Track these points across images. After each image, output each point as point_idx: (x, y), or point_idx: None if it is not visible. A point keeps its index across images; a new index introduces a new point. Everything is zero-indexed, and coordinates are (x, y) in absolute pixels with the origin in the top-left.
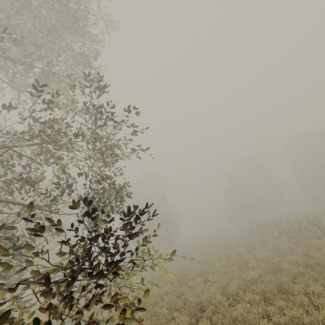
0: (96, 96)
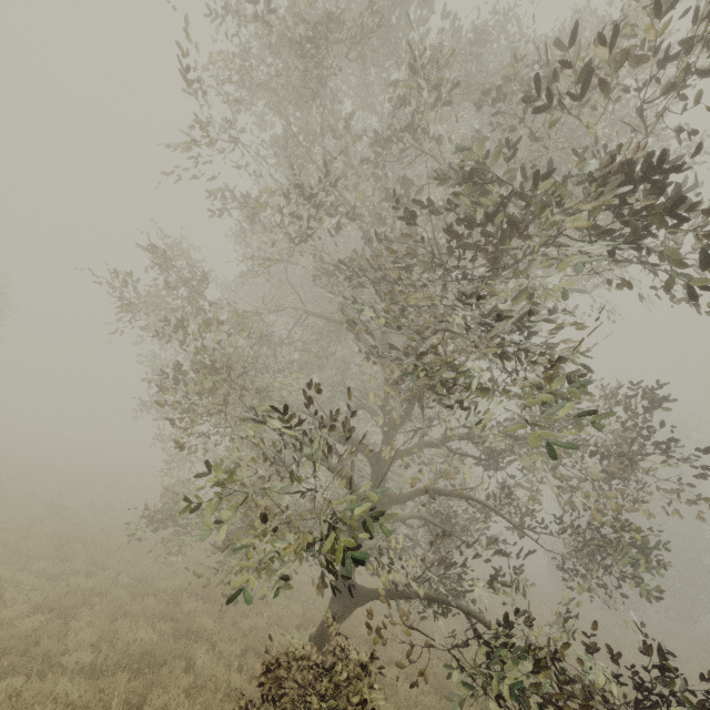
0: (646, 410)
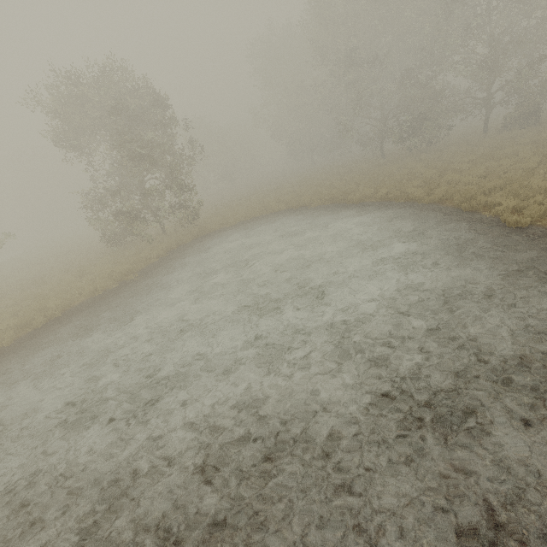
0: None
